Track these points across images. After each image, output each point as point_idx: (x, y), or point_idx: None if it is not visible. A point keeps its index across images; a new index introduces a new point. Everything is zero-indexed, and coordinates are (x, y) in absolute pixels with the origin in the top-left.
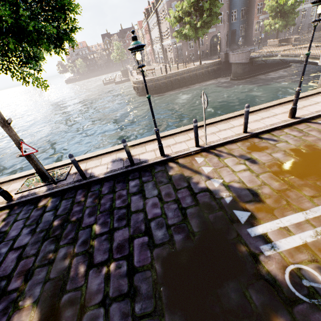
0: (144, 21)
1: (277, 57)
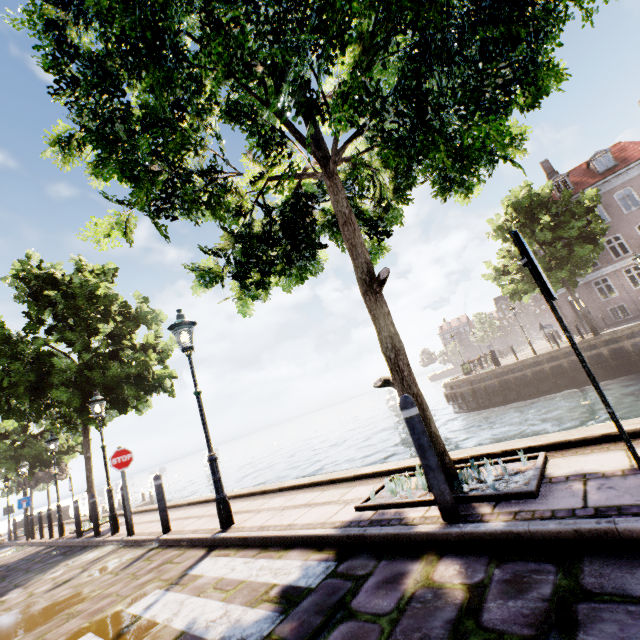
0: None
1: None
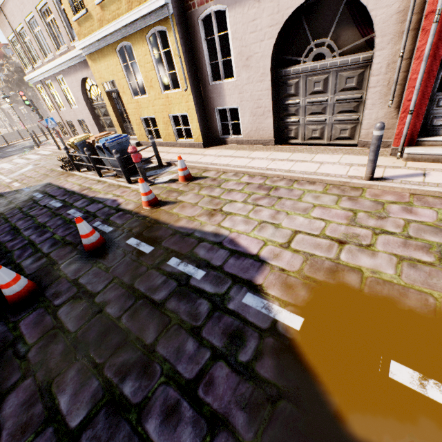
0: None
1: None
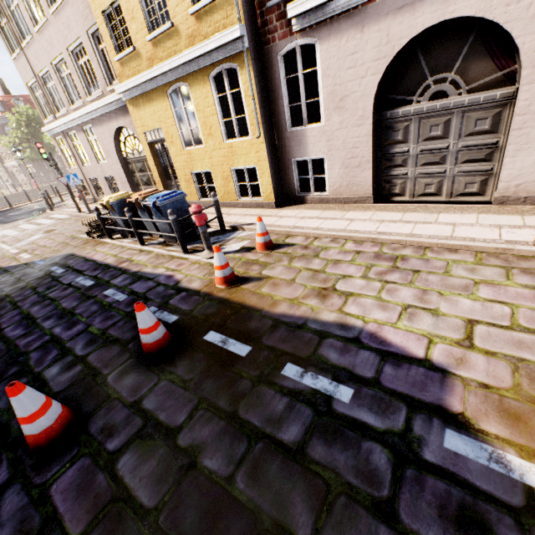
0: None
1: None
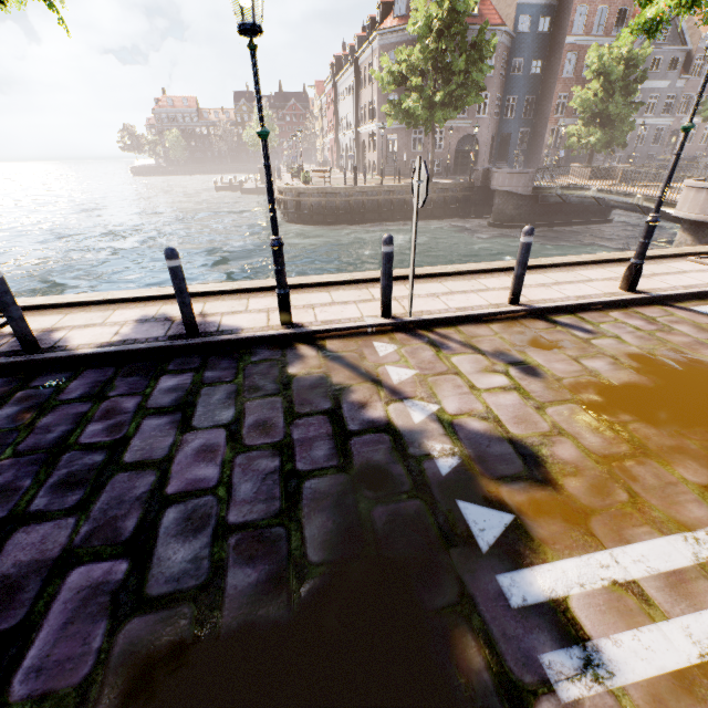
0: (329, 80)
1: (588, 192)
